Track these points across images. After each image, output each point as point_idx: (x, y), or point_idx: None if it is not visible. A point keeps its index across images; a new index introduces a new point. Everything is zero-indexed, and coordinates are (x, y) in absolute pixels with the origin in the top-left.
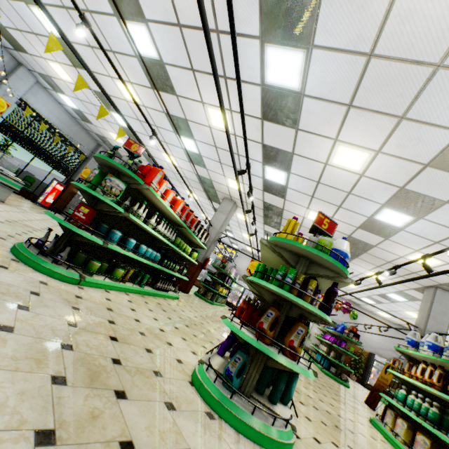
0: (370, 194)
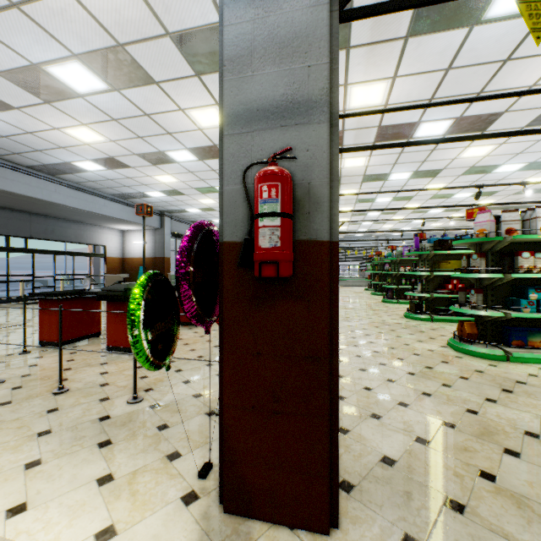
0: (439, 201)
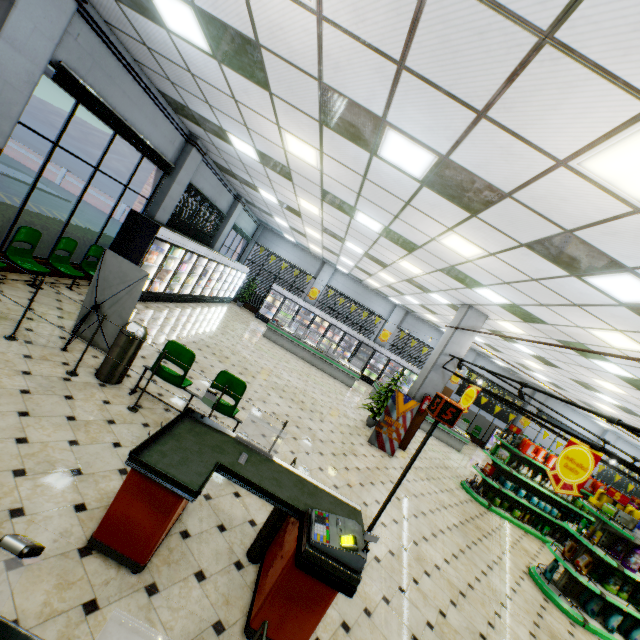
0: None
